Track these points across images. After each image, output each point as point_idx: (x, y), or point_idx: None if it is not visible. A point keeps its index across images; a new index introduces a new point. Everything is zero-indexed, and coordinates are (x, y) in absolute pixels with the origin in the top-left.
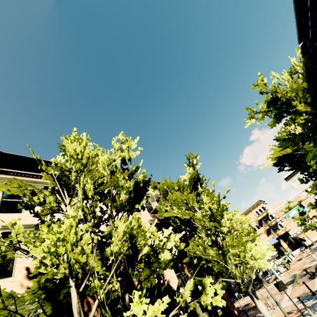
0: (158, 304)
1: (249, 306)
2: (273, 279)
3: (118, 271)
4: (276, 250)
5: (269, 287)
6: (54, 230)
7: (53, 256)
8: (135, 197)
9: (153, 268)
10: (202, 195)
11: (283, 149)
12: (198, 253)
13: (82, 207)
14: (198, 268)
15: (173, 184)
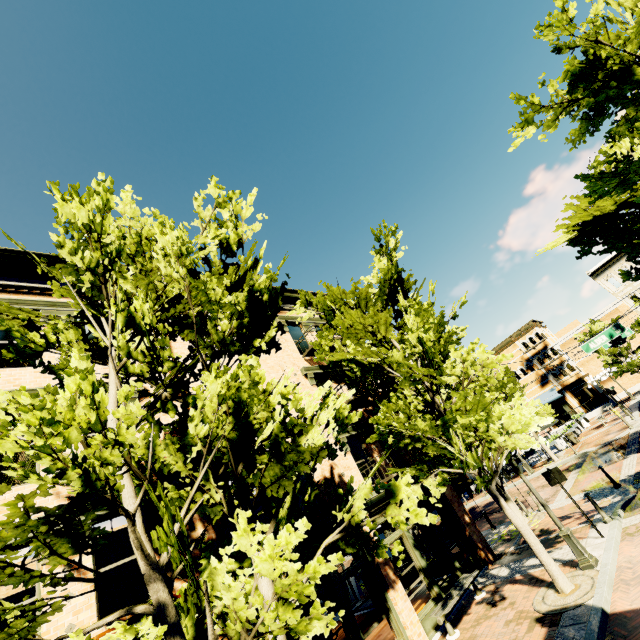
0: (287, 534)
1: (495, 505)
2: (543, 461)
3: (222, 469)
4: (556, 411)
5: (535, 475)
6: (25, 402)
7: (46, 454)
8: (253, 324)
9: (288, 463)
10: (407, 314)
11: (596, 199)
12: (396, 426)
13: (128, 349)
14: (382, 459)
15: (345, 295)
